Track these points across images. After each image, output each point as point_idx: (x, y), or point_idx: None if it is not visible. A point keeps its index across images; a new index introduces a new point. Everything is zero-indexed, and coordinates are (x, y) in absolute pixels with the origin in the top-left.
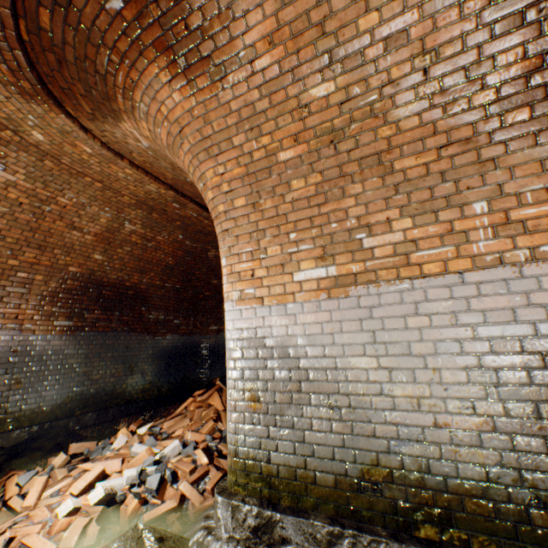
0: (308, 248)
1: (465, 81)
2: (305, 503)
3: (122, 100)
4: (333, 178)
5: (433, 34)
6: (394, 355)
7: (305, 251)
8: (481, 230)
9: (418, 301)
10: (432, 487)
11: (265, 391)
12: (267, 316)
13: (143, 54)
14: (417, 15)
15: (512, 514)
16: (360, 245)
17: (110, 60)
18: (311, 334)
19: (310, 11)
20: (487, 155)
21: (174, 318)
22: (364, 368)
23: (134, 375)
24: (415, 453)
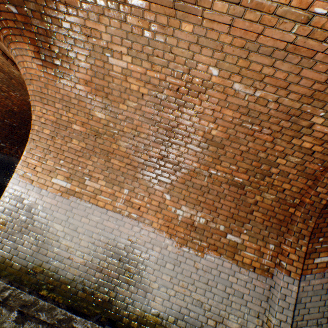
0: (65, 171)
1: (143, 148)
2: (2, 273)
3: (3, 38)
4: (90, 149)
5: (141, 127)
6: (71, 229)
7: (63, 171)
8: (122, 199)
9: (90, 213)
10: (55, 278)
11: (11, 222)
12: (31, 190)
13: (22, 36)
14: (138, 118)
15: (74, 291)
16: (84, 181)
17: (1, 21)
18: (45, 207)
19: (105, 87)
20: (137, 176)
21: (1, 142)
22: (57, 229)
23: None
24: (57, 265)
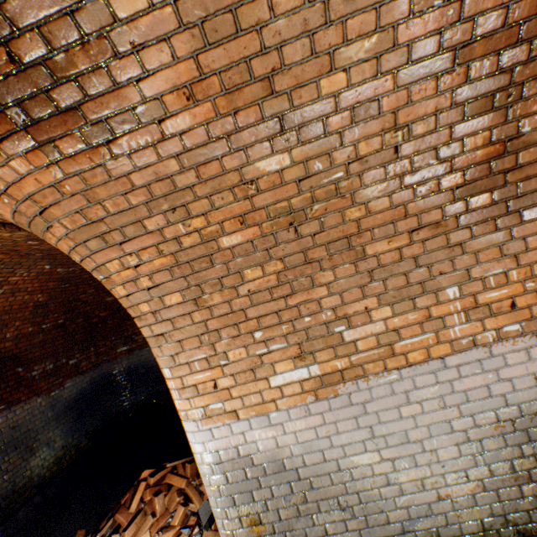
0: (281, 347)
1: (436, 163)
2: None
3: None
4: (298, 265)
5: (407, 108)
6: (394, 446)
7: (278, 351)
8: (455, 315)
9: (408, 390)
10: None
11: (266, 511)
12: (247, 431)
13: None
14: (391, 83)
15: None
16: (340, 339)
17: None
18: (305, 441)
19: (251, 58)
20: (455, 239)
21: (68, 360)
22: (368, 464)
23: (38, 452)
24: (426, 526)
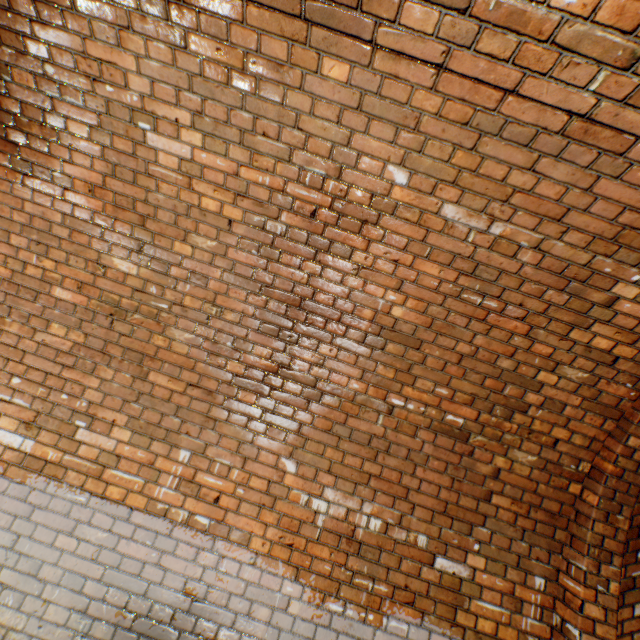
0: (23, 405)
1: (231, 346)
2: None
3: None
4: (95, 348)
5: (226, 297)
6: (21, 571)
7: (18, 406)
8: (172, 477)
9: (82, 521)
10: None
11: None
12: None
13: None
14: (220, 275)
15: None
16: (74, 432)
17: None
18: None
19: (138, 200)
20: (215, 414)
21: None
22: None
23: None
24: None
